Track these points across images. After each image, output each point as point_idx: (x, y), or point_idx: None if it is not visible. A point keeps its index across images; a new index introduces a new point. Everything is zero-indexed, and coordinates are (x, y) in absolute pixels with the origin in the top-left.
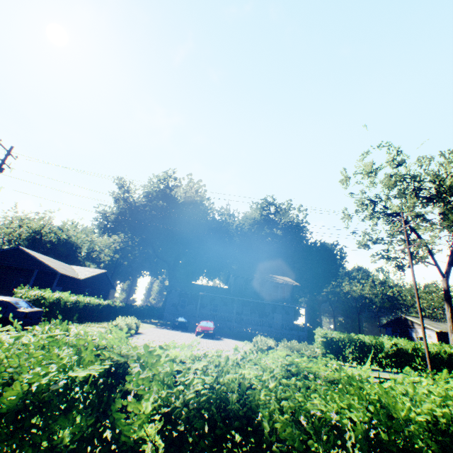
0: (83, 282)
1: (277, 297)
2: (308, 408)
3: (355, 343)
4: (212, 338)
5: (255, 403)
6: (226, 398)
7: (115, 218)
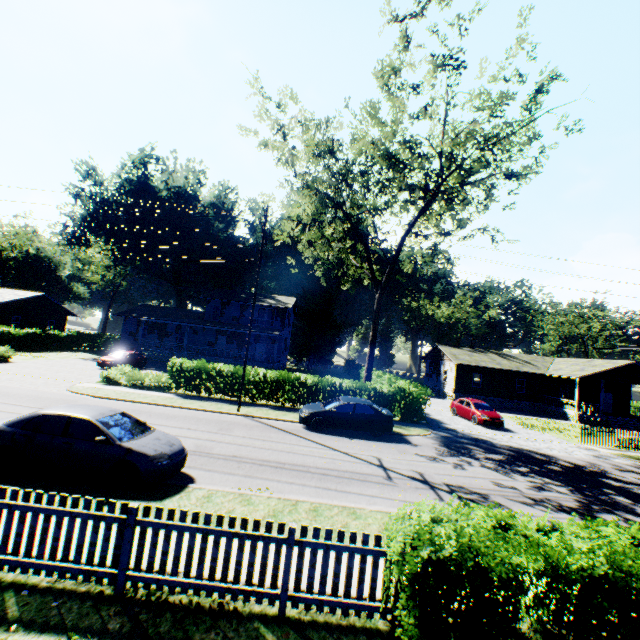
0: (2, 308)
1: None
2: None
3: (211, 373)
4: None
5: None
6: None
7: (81, 223)
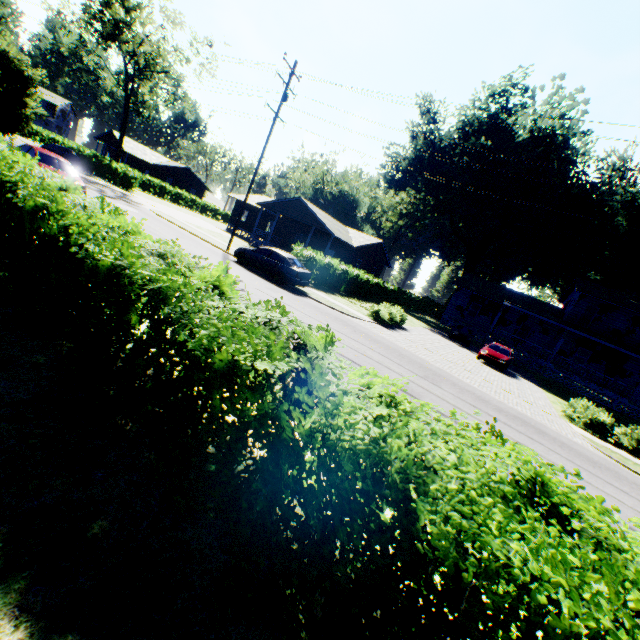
0: (356, 250)
1: None
2: (491, 543)
3: None
4: (500, 371)
5: (426, 488)
6: (386, 463)
7: (406, 166)
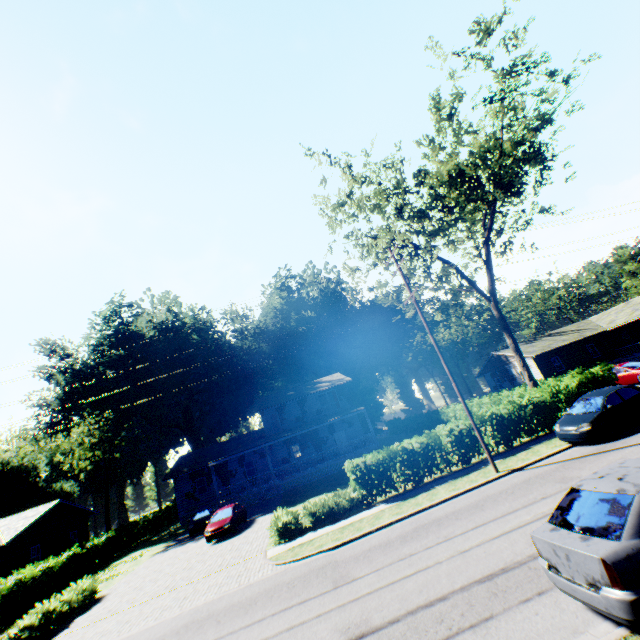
0: (16, 543)
1: (336, 406)
2: None
3: (402, 457)
4: (234, 533)
5: None
6: None
7: (59, 405)
